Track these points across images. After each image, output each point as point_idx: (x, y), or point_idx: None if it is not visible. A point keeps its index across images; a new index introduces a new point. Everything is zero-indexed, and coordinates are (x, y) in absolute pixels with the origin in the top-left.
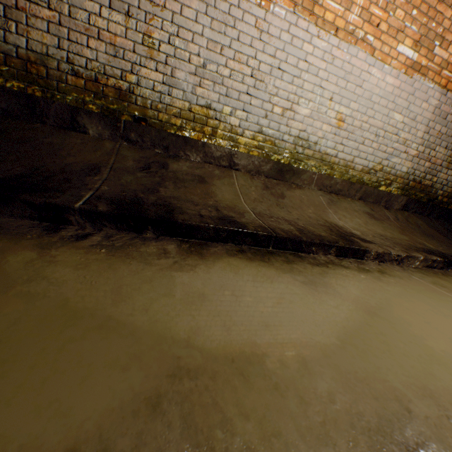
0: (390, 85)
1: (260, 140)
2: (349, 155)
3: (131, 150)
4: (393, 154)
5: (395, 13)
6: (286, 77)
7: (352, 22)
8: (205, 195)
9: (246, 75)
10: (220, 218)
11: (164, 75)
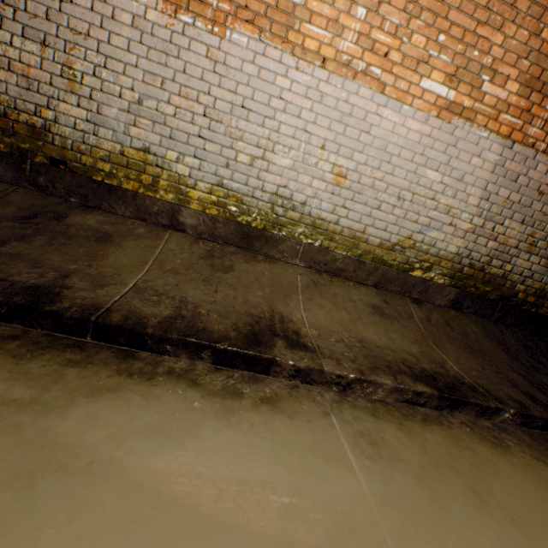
0: (415, 132)
1: (221, 196)
2: (358, 223)
3: (27, 195)
4: (430, 226)
5: (412, 39)
6: (254, 117)
7: (347, 51)
8: (85, 256)
9: (198, 114)
10: (33, 287)
11: (88, 111)
